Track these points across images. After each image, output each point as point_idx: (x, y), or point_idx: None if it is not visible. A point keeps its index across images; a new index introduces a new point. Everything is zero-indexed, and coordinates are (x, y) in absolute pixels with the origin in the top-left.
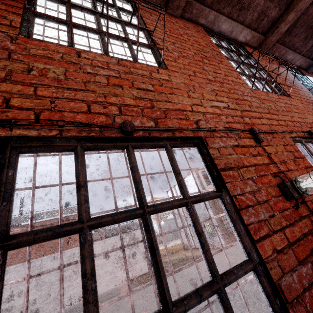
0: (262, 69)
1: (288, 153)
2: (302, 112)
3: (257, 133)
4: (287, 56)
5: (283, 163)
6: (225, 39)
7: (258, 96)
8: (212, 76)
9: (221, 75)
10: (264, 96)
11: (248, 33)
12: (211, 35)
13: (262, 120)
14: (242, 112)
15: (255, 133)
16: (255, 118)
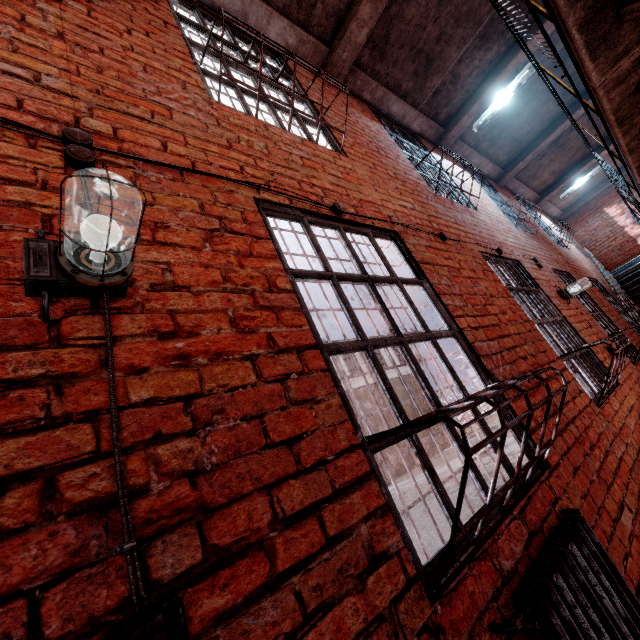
0: (275, 81)
1: (204, 217)
2: (357, 181)
3: (111, 156)
4: (391, 107)
5: (151, 227)
6: (229, 27)
7: (225, 117)
8: (59, 27)
9: (111, 42)
10: (249, 123)
11: (287, 29)
12: (188, 6)
13: (175, 146)
14: (101, 110)
15: (71, 141)
16: (148, 135)
